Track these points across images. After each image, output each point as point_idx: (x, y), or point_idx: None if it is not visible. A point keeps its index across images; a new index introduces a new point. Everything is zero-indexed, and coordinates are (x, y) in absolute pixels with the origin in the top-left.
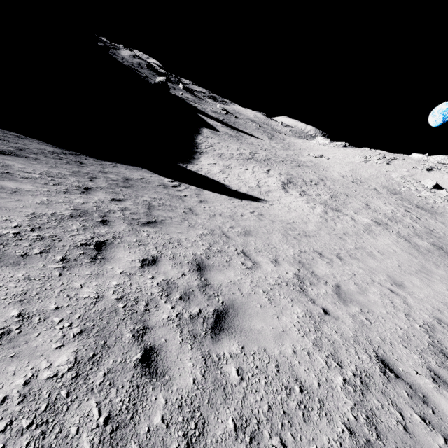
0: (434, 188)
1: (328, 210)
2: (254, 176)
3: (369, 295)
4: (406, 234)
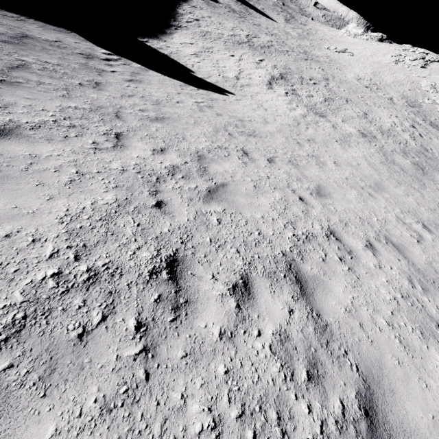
0: None
1: (310, 114)
2: (237, 65)
3: (260, 198)
4: (390, 150)
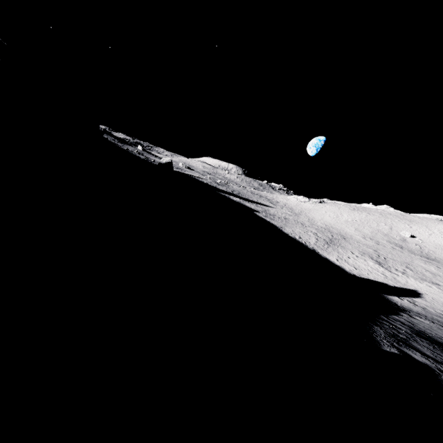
0: (411, 237)
1: (436, 286)
2: (364, 264)
3: None
4: None
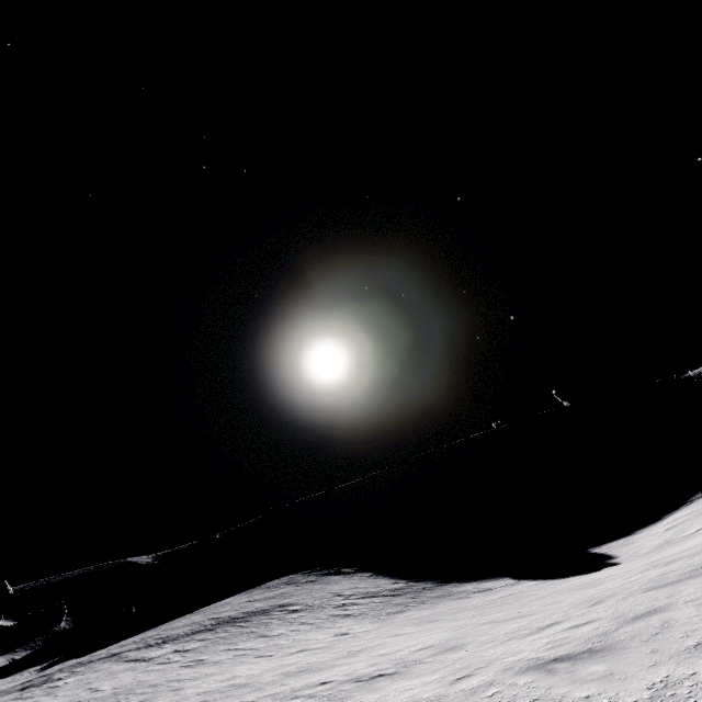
0: None
1: None
2: None
3: (354, 637)
4: None
